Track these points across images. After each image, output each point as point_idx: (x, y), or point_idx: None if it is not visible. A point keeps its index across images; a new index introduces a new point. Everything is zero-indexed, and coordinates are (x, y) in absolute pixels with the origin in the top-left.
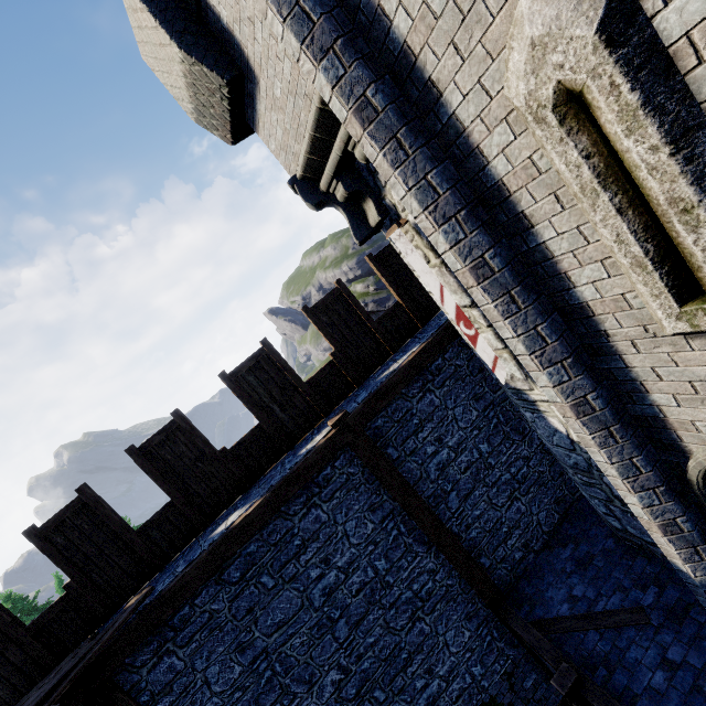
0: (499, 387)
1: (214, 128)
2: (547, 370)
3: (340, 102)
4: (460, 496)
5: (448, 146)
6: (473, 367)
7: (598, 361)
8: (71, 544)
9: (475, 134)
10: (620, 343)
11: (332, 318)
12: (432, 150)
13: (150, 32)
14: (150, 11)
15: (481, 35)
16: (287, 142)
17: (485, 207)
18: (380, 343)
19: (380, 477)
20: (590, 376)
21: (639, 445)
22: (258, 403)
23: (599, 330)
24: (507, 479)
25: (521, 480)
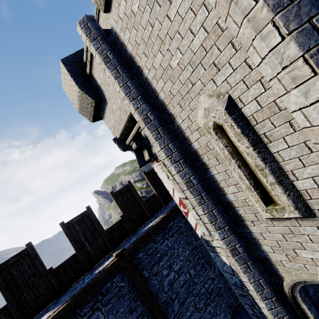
0: (199, 238)
1: (86, 115)
2: (218, 231)
3: (137, 115)
4: (180, 302)
5: (177, 135)
6: (187, 227)
7: (239, 228)
8: None
9: (187, 133)
10: (246, 220)
11: (124, 198)
12: (171, 136)
13: (68, 81)
14: (70, 75)
15: (188, 103)
16: (115, 125)
17: (191, 159)
18: (145, 212)
19: (137, 289)
20: (236, 235)
21: (261, 272)
22: (78, 240)
23: (238, 214)
24: (204, 291)
25: (210, 292)
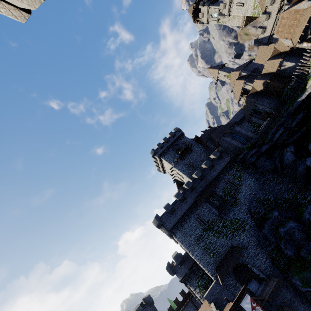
0: None
1: None
2: None
3: None
4: None
5: None
6: None
7: None
8: (170, 310)
9: None
10: None
11: None
12: None
13: None
14: None
15: None
16: None
17: None
18: None
19: (193, 305)
20: None
21: None
22: (182, 296)
23: None
24: None
25: None
